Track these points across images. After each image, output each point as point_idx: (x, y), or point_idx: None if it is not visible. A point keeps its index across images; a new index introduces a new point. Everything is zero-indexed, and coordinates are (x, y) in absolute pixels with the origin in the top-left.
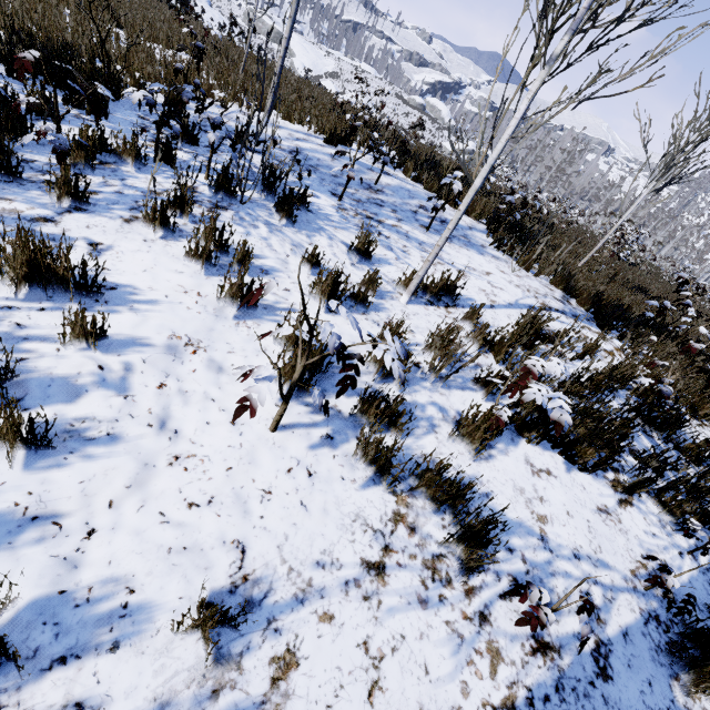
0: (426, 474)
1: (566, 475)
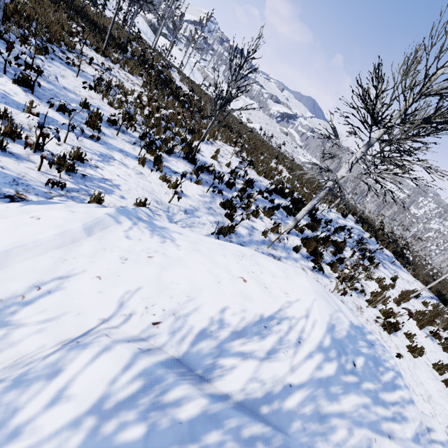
0: None
1: None
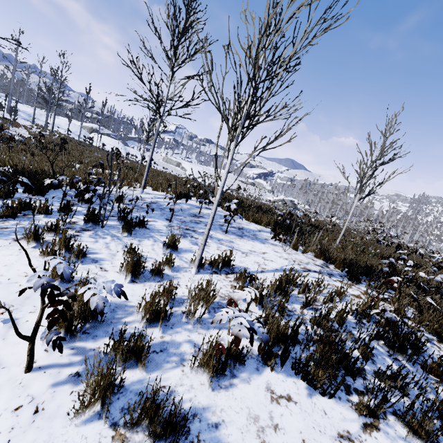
0: (145, 403)
1: (307, 400)
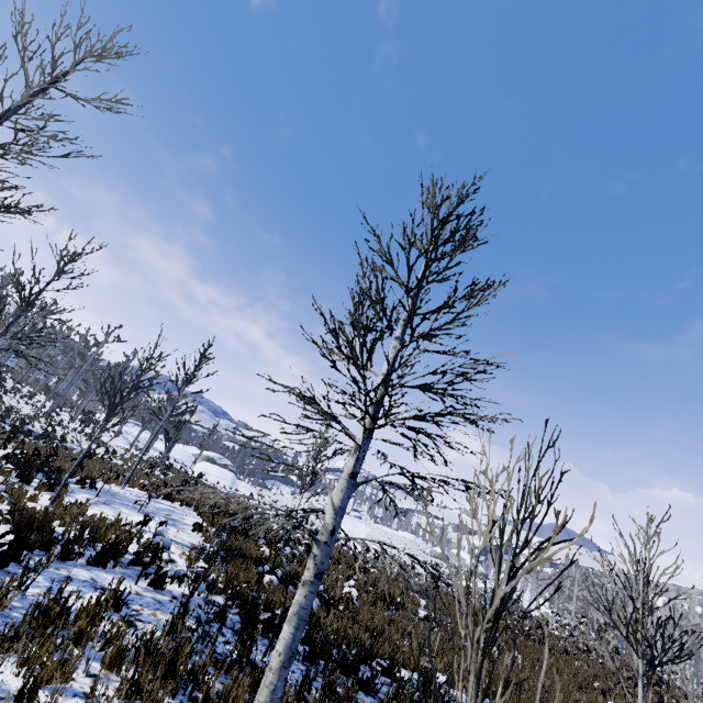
0: None
1: None
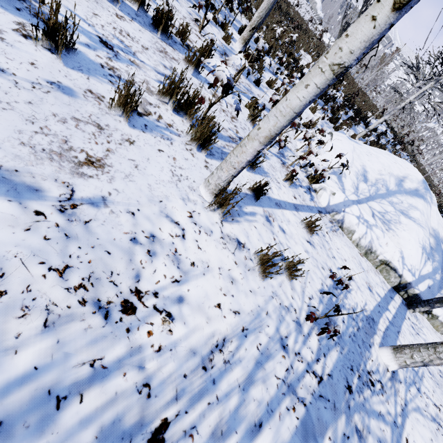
0: None
1: None
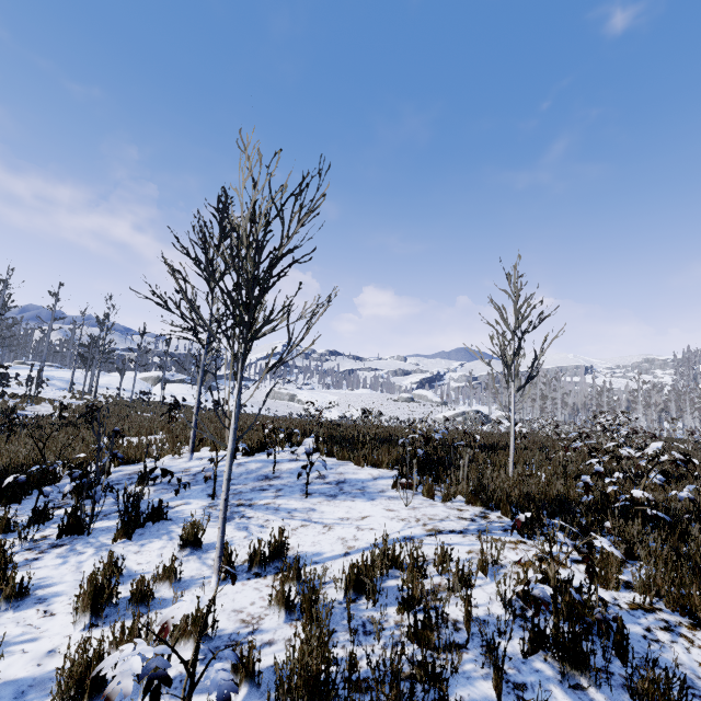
0: None
1: None
